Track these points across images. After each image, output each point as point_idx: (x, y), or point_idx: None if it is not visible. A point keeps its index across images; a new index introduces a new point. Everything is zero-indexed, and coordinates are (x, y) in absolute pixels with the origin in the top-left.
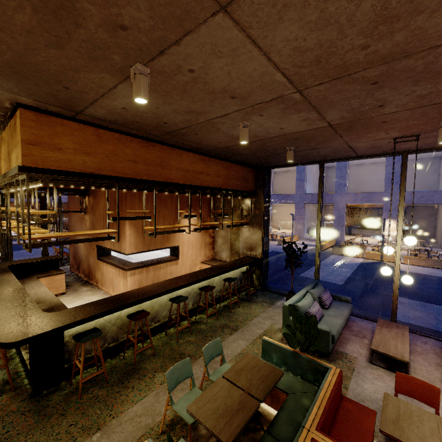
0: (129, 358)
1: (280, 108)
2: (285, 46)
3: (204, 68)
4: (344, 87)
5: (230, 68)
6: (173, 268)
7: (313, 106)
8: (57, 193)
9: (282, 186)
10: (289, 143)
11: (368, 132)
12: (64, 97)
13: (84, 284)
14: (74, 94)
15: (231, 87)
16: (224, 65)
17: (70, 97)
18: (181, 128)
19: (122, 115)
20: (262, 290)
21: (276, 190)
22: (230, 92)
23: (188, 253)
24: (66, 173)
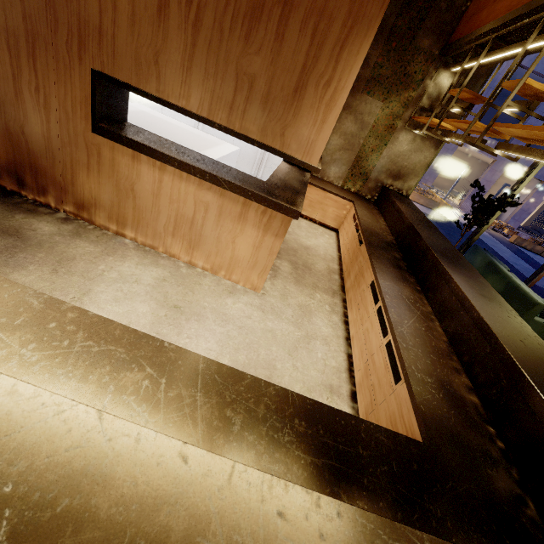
0: None
1: None
2: None
3: None
4: None
5: None
6: None
7: None
8: None
9: None
10: None
11: None
12: None
13: (10, 202)
14: None
15: None
16: None
17: None
18: None
19: None
20: None
21: None
22: None
23: None
24: None
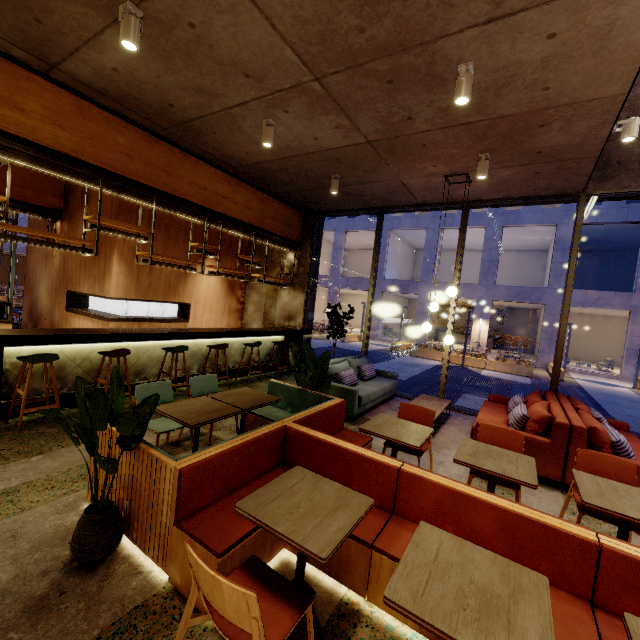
0: None
1: (304, 102)
2: (285, 12)
3: (206, 25)
4: (362, 82)
5: (234, 30)
6: None
7: (340, 106)
8: (12, 207)
9: (357, 270)
10: (332, 167)
11: (414, 161)
12: (35, 35)
13: None
14: (48, 34)
15: (242, 59)
16: (227, 24)
17: (43, 37)
18: (193, 119)
19: (113, 82)
20: (298, 372)
21: (350, 274)
22: (242, 66)
23: (204, 317)
24: (28, 143)
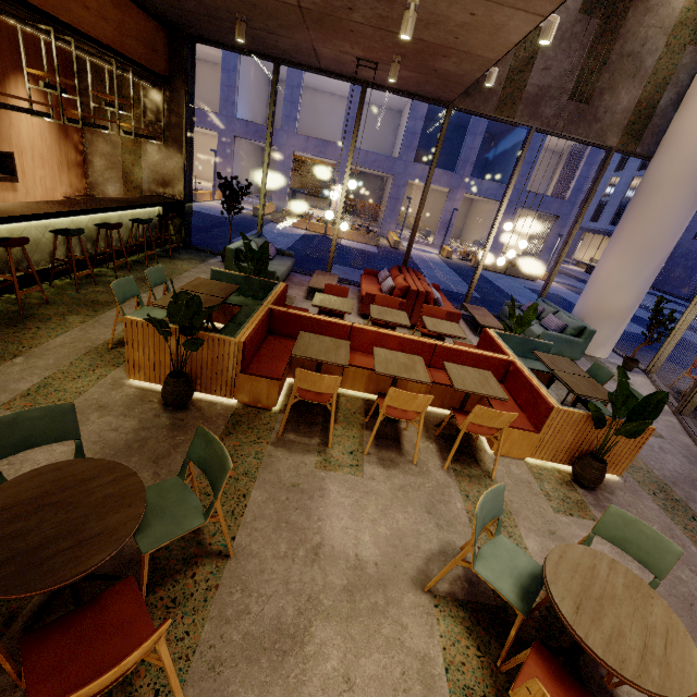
0: (1, 307)
1: None
2: None
3: None
4: None
5: None
6: (9, 197)
7: None
8: None
9: None
10: (243, 7)
11: (336, 38)
12: None
13: None
14: None
15: None
16: None
17: None
18: None
19: None
20: (185, 248)
21: None
22: None
23: (37, 174)
24: None
